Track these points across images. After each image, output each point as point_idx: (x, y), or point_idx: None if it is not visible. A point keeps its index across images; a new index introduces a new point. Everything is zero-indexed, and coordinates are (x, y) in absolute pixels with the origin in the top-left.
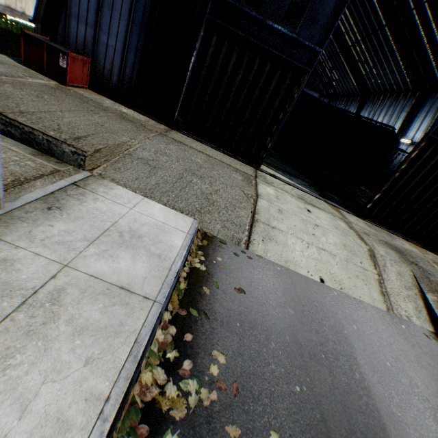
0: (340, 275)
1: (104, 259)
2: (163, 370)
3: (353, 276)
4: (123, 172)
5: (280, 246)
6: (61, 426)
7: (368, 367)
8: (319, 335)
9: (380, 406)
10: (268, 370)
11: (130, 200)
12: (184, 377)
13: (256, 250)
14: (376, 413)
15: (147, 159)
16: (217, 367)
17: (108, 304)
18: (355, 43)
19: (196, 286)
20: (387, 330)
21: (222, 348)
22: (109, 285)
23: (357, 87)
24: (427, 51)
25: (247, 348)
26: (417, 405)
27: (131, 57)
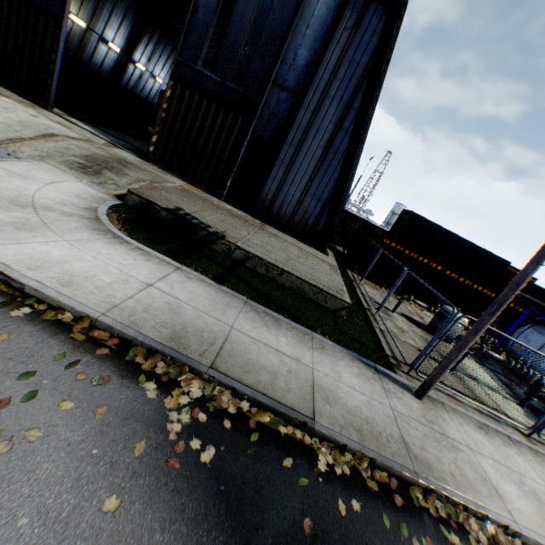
0: None
1: None
2: None
3: None
4: None
5: None
6: None
7: None
8: None
9: None
10: None
11: None
12: None
13: None
14: None
15: None
16: None
17: None
18: None
19: None
20: None
21: None
22: None
23: None
24: None
25: None
26: None
27: None
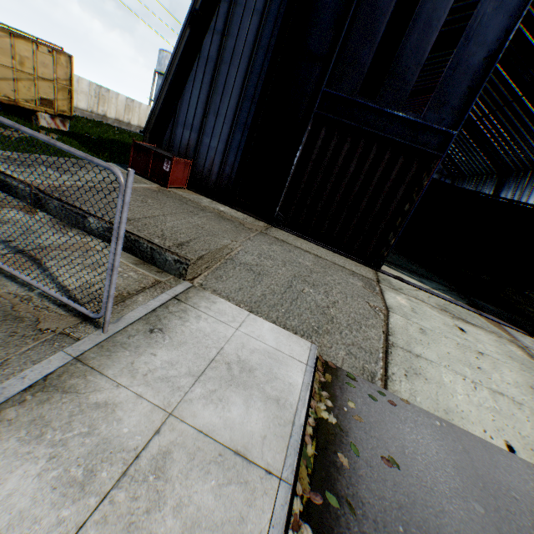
0: None
1: (212, 403)
2: None
3: None
4: (225, 281)
5: (433, 386)
6: None
7: None
8: None
9: None
10: None
11: (234, 317)
12: None
13: (398, 390)
14: None
15: (250, 264)
16: None
17: (222, 481)
18: (482, 117)
19: (328, 450)
20: None
21: None
22: (221, 446)
23: (490, 163)
24: None
25: None
26: None
27: (232, 155)
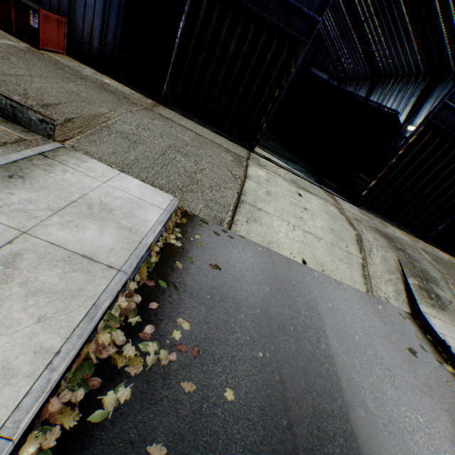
0: (324, 258)
1: (68, 228)
2: (123, 333)
3: (337, 259)
4: (99, 145)
5: (265, 228)
6: (7, 373)
7: (336, 339)
8: (291, 310)
9: (340, 373)
10: (233, 338)
11: (104, 174)
12: (144, 340)
13: (239, 230)
14: (336, 378)
15: (127, 133)
16: (180, 333)
17: (68, 271)
18: (368, 18)
19: (169, 260)
20: (362, 309)
21: (188, 317)
22: (72, 253)
23: (368, 69)
24: (441, 30)
25: (214, 318)
26: (378, 373)
27: (113, 19)
